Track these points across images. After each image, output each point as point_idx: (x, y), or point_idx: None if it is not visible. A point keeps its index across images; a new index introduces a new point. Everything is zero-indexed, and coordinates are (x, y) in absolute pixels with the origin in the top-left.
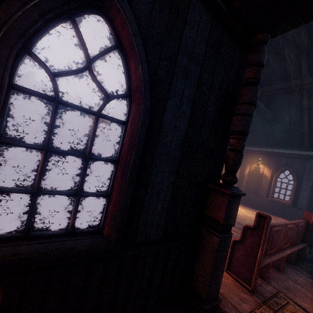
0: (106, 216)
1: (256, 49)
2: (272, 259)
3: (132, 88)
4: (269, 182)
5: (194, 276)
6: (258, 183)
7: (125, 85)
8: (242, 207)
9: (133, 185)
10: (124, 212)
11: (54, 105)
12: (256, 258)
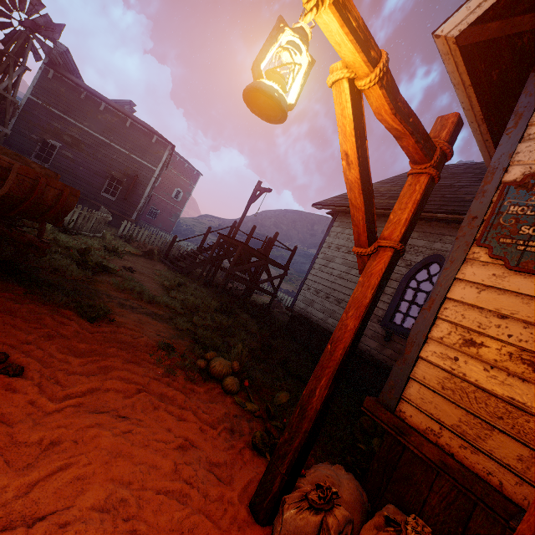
0: None
1: None
2: None
3: None
4: None
5: None
6: None
7: None
8: None
9: None
10: None
11: None
12: None
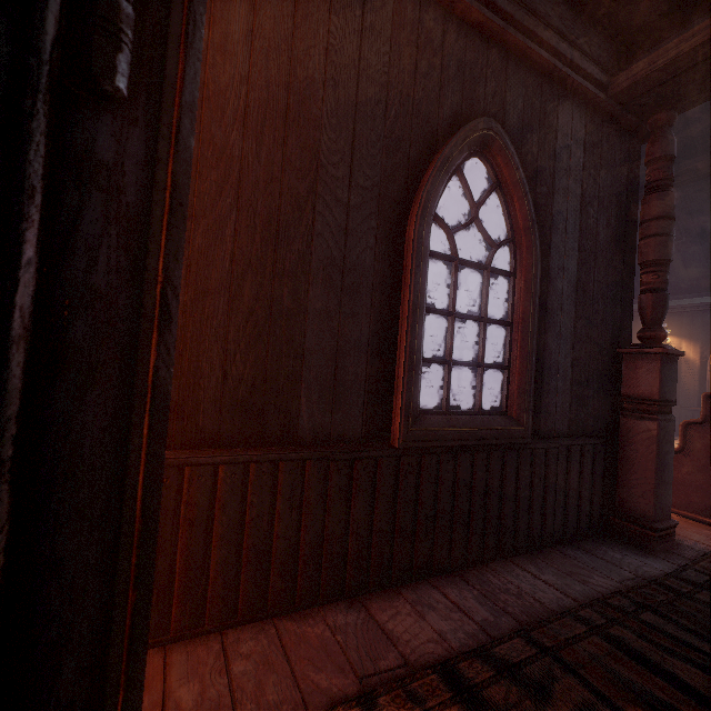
0: (510, 394)
1: (658, 137)
2: None
3: (516, 230)
4: (698, 373)
5: (625, 490)
6: None
7: (505, 228)
8: None
9: (535, 350)
10: (531, 386)
11: (456, 265)
12: None
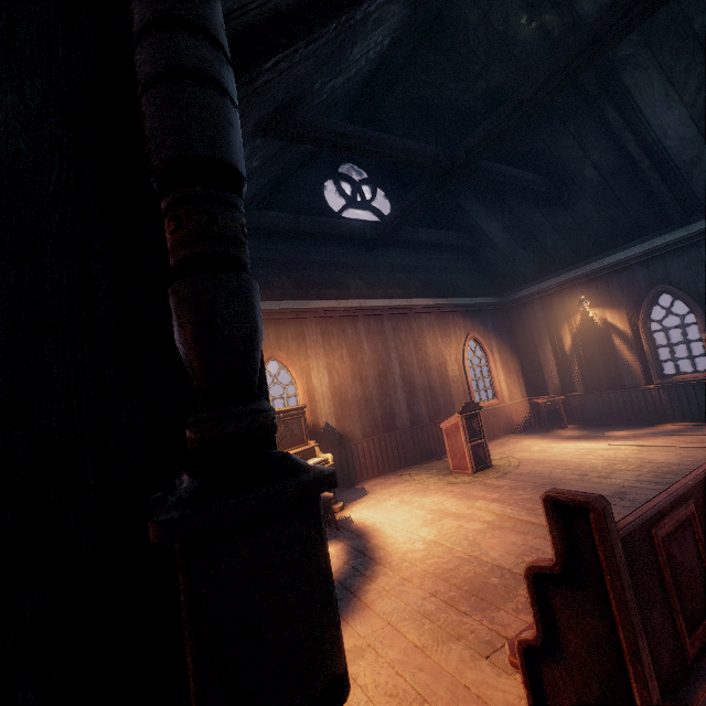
0: None
1: None
2: None
3: None
4: (634, 344)
5: None
6: (609, 358)
7: None
8: (597, 437)
9: None
10: None
11: None
12: None
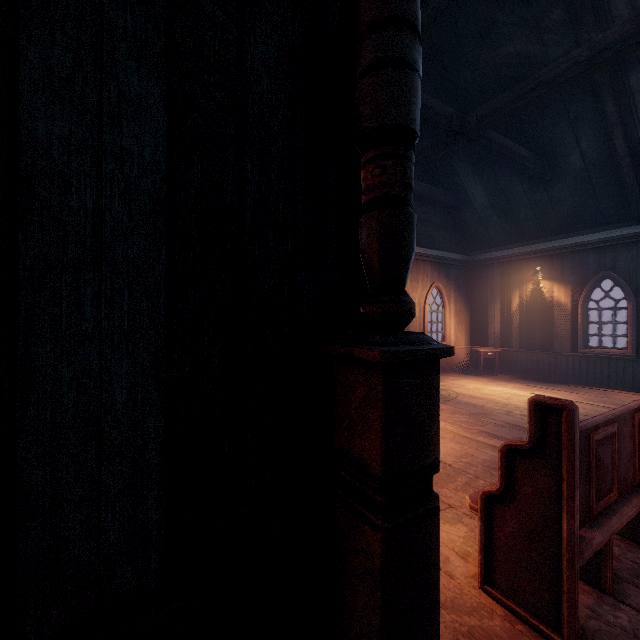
0: None
1: None
2: (613, 528)
3: None
4: (570, 316)
5: None
6: (546, 324)
7: None
8: (521, 386)
9: None
10: None
11: None
12: (560, 543)
